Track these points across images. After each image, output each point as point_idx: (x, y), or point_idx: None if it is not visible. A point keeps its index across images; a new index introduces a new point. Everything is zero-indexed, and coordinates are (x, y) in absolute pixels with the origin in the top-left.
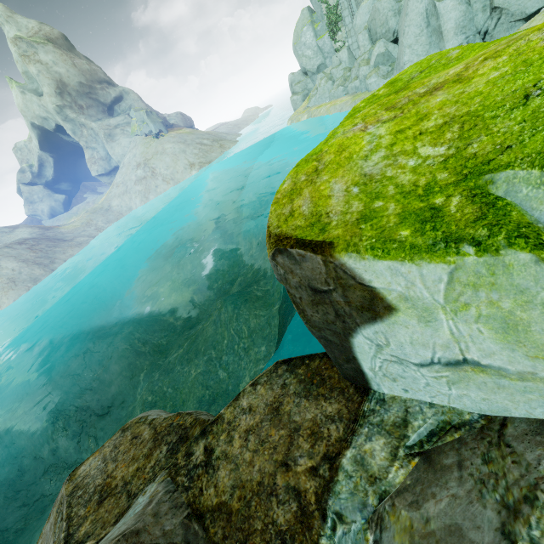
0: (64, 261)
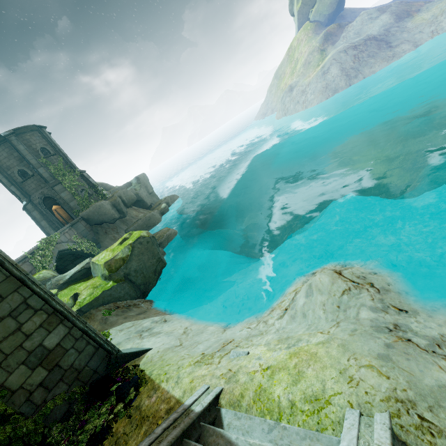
0: (363, 77)
